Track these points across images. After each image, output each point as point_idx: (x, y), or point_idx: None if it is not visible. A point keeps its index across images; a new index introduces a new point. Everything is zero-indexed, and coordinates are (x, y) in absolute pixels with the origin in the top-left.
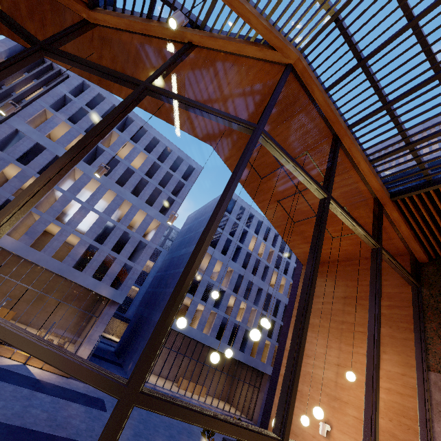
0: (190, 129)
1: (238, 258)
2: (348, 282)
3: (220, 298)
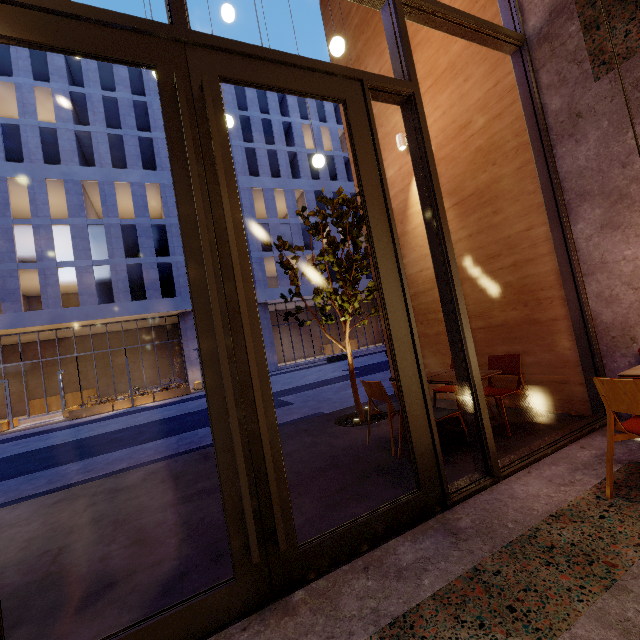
0: None
1: (301, 171)
2: None
3: (308, 236)
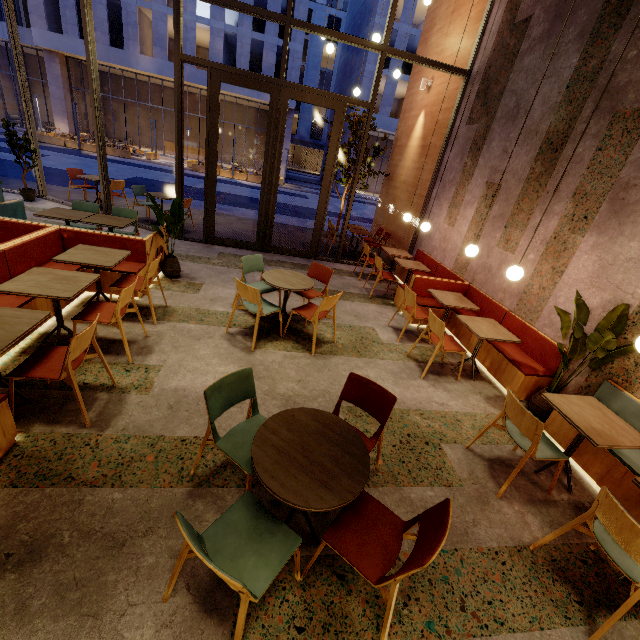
0: None
1: None
2: None
3: None
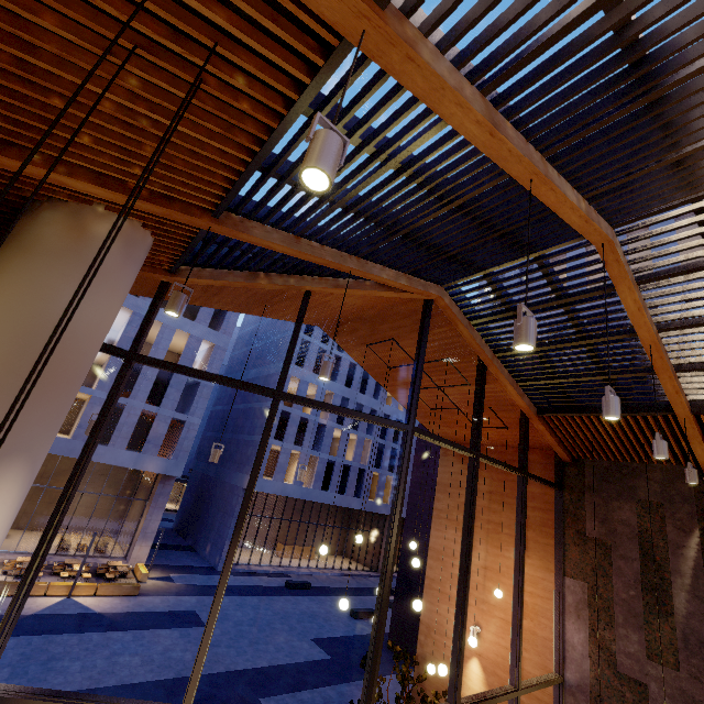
0: (291, 319)
1: (339, 375)
2: (493, 473)
3: (319, 435)
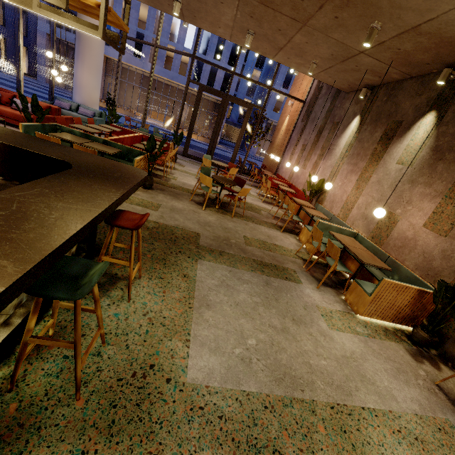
0: None
1: None
2: None
3: None
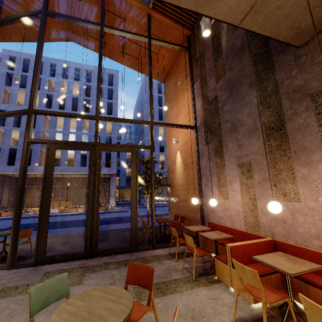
0: (53, 38)
1: None
2: (175, 74)
3: None
